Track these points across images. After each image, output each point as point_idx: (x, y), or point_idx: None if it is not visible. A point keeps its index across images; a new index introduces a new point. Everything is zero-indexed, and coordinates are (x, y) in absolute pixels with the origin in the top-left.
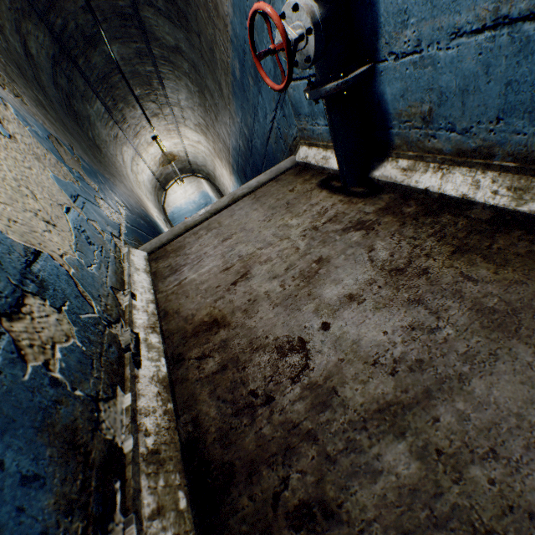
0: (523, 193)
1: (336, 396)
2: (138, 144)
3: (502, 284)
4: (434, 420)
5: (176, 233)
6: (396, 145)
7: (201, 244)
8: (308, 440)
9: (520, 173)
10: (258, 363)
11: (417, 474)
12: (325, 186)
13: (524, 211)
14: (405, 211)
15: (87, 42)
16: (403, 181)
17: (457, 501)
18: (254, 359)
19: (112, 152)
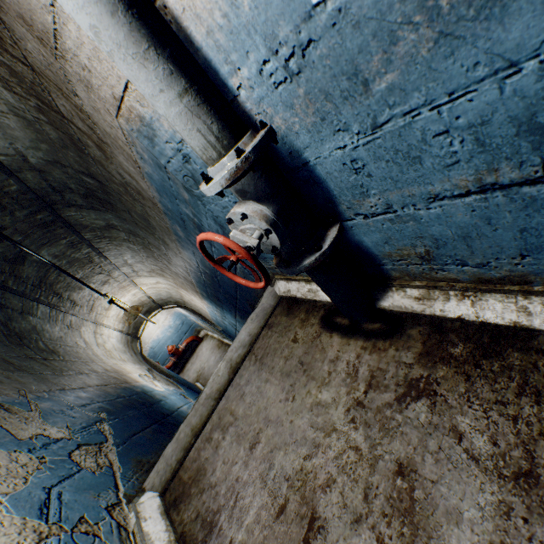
0: None
1: None
2: (96, 316)
3: None
4: None
5: (185, 445)
6: (395, 276)
7: (224, 460)
8: None
9: None
10: None
11: None
12: (331, 327)
13: None
14: (453, 352)
15: (12, 262)
16: (424, 310)
17: None
18: None
19: (71, 343)
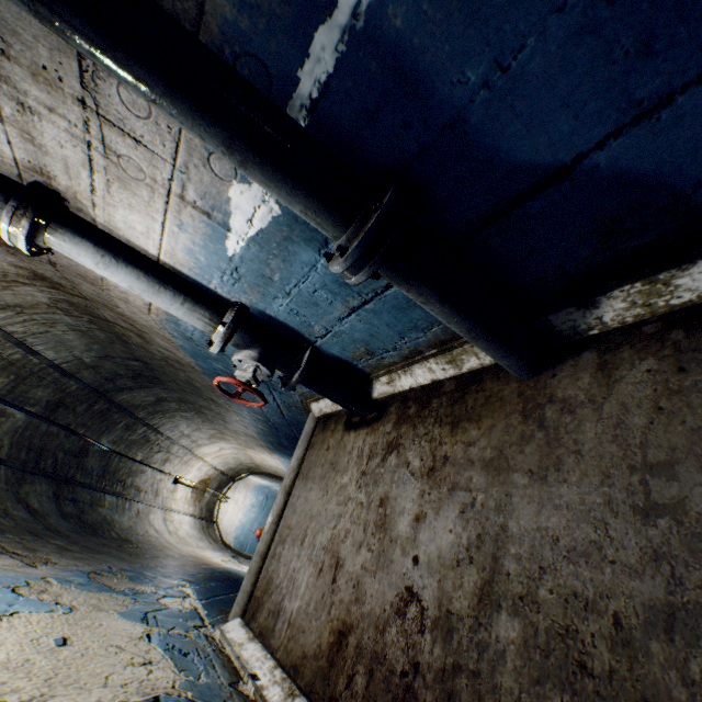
0: (455, 362)
1: (452, 615)
2: (162, 500)
3: (486, 434)
4: (507, 575)
5: (256, 570)
6: (370, 372)
7: (285, 563)
8: (457, 673)
9: (442, 353)
10: (392, 640)
11: (520, 628)
12: (350, 427)
13: (465, 371)
14: (410, 413)
15: (78, 456)
16: (394, 390)
17: (545, 624)
18: (387, 640)
19: (141, 532)
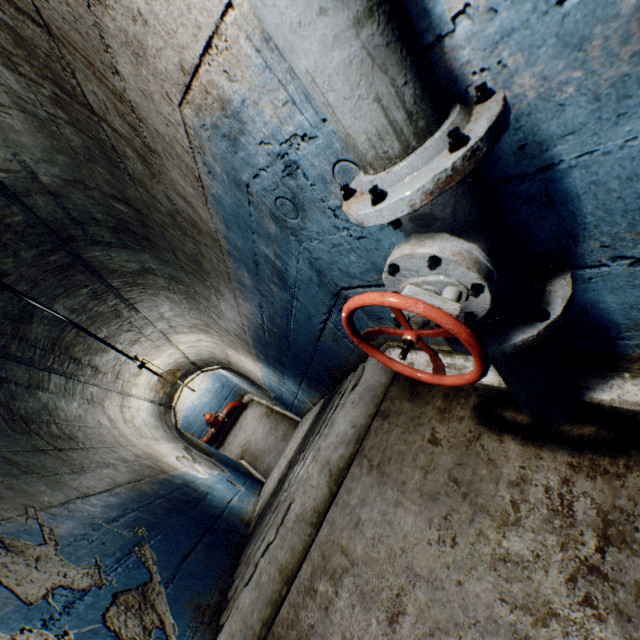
0: None
1: None
2: (122, 384)
3: None
4: None
5: (272, 597)
6: (637, 357)
7: (343, 635)
8: None
9: None
10: None
11: None
12: (498, 425)
13: None
14: None
15: (16, 321)
16: None
17: None
18: None
19: (92, 423)
